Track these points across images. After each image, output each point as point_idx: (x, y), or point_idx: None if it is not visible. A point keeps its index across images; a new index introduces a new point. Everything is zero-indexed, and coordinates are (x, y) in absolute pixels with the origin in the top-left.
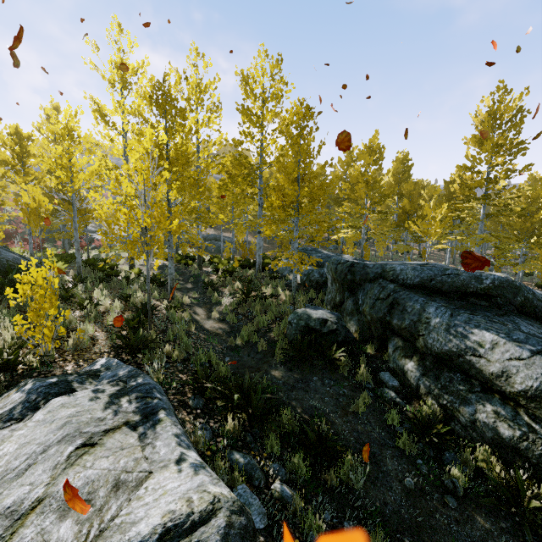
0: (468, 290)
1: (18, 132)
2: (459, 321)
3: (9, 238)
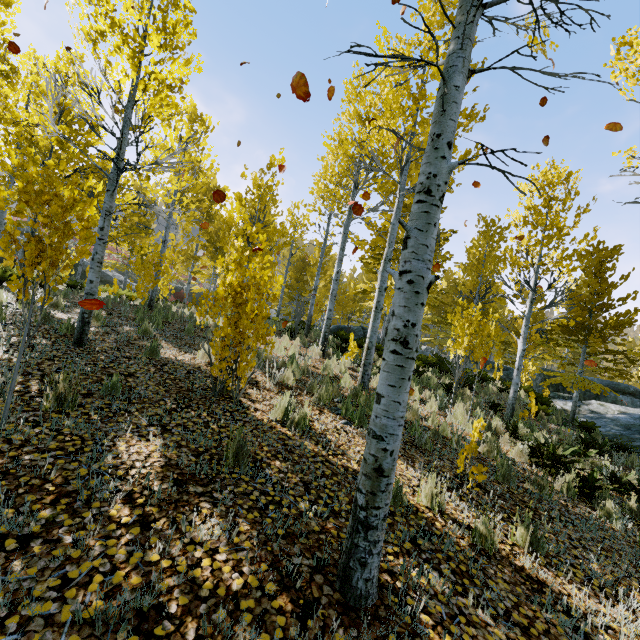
0: (625, 391)
1: (330, 247)
2: (636, 401)
3: (181, 299)
